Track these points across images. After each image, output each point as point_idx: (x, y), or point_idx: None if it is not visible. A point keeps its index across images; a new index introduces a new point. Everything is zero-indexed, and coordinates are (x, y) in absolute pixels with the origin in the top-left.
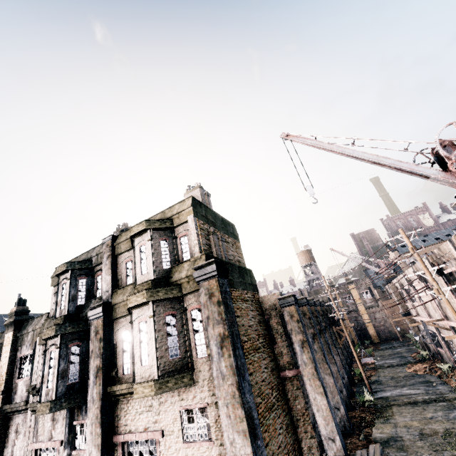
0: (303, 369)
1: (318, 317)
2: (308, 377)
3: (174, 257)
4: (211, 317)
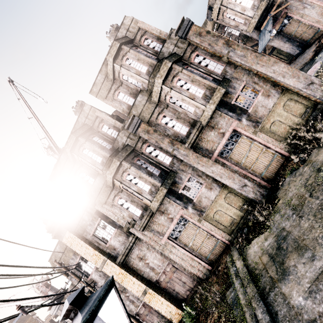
0: None
1: None
2: None
3: None
4: None
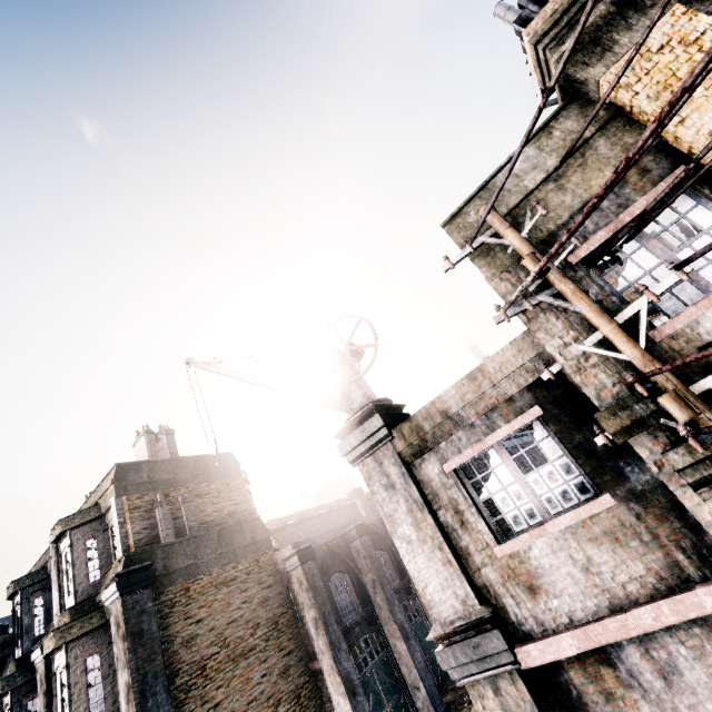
0: (322, 661)
1: None
2: (328, 673)
3: (106, 559)
4: (120, 658)
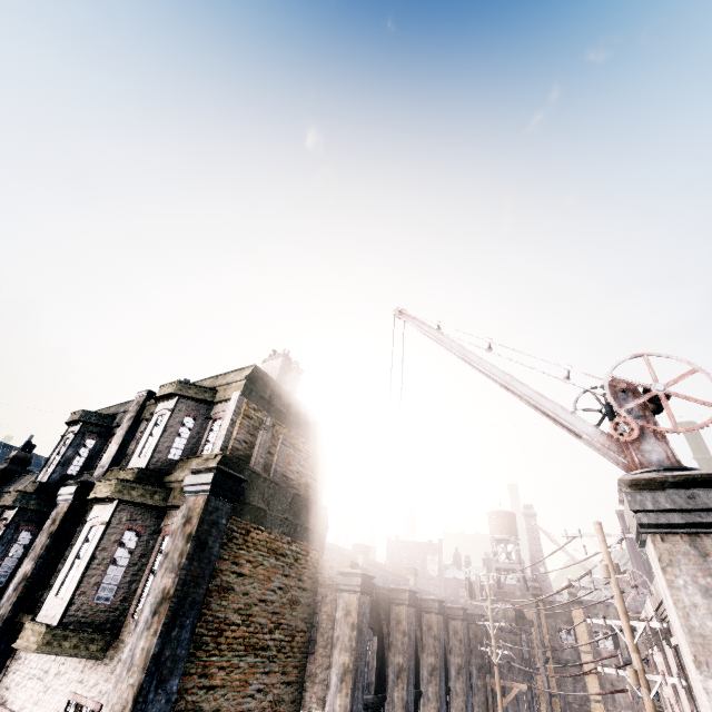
0: None
1: (437, 639)
2: None
3: (193, 446)
4: (171, 556)
